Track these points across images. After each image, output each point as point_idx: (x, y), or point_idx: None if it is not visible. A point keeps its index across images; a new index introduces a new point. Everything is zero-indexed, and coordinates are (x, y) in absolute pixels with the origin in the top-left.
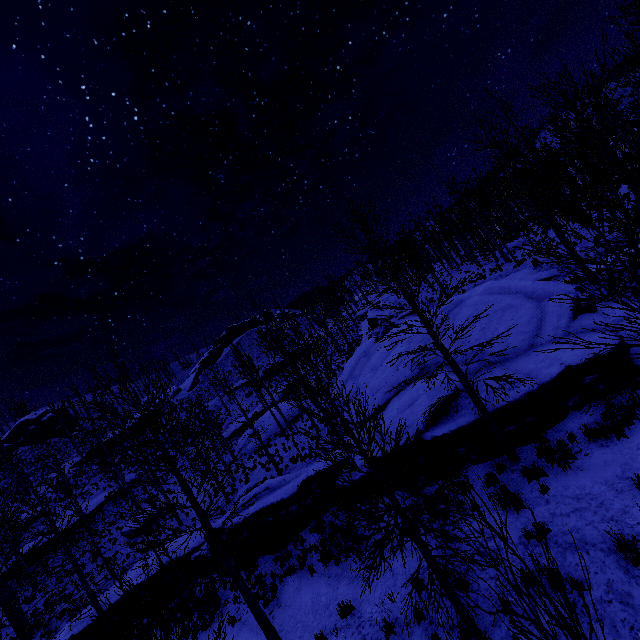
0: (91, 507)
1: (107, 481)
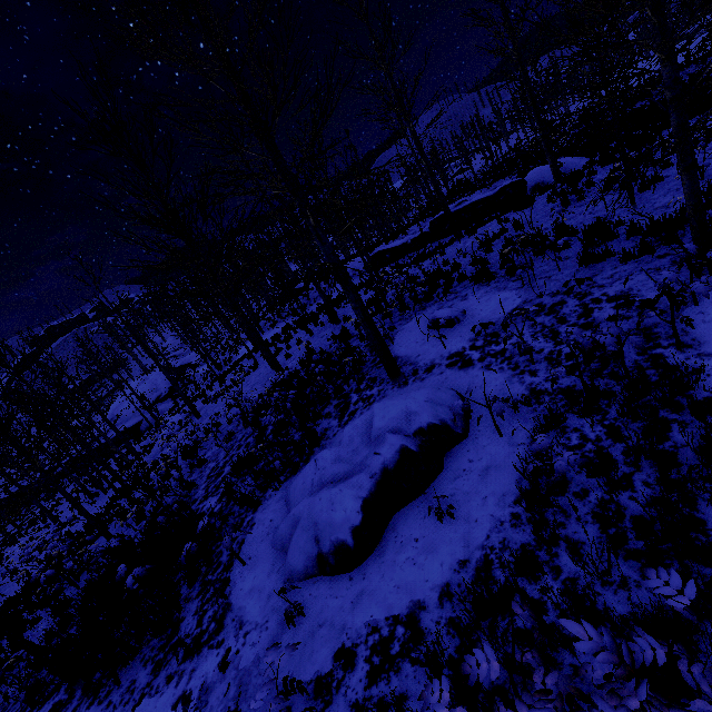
0: None
1: None
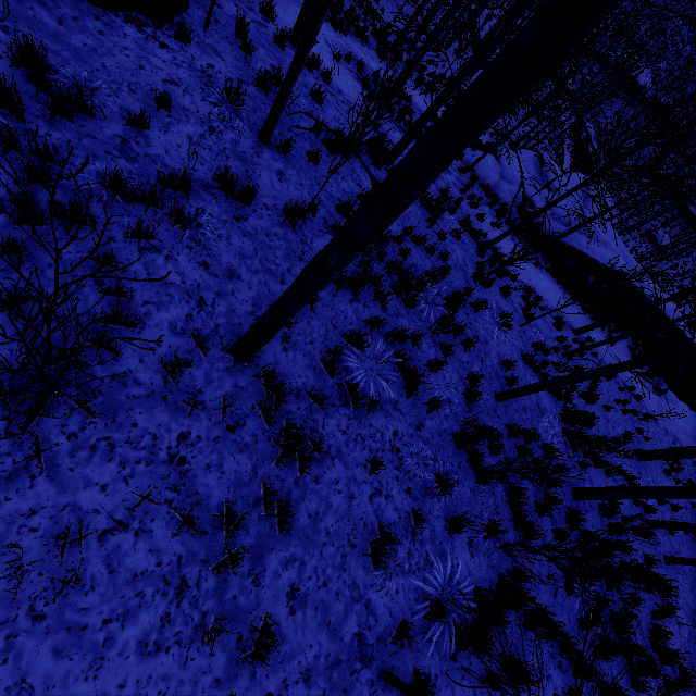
0: None
1: None
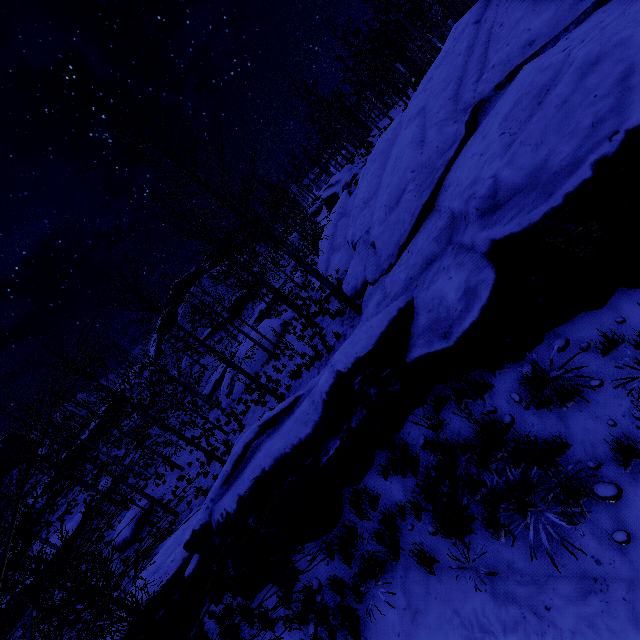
0: (70, 530)
1: (86, 492)
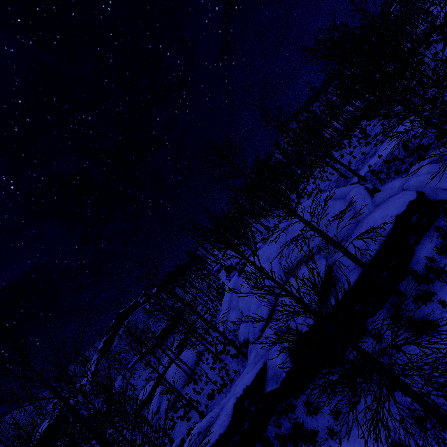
0: None
1: None
